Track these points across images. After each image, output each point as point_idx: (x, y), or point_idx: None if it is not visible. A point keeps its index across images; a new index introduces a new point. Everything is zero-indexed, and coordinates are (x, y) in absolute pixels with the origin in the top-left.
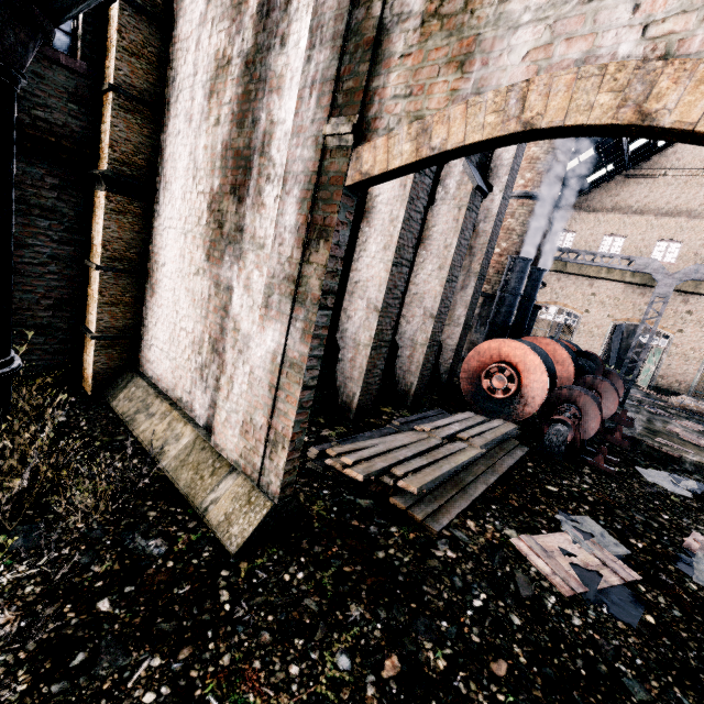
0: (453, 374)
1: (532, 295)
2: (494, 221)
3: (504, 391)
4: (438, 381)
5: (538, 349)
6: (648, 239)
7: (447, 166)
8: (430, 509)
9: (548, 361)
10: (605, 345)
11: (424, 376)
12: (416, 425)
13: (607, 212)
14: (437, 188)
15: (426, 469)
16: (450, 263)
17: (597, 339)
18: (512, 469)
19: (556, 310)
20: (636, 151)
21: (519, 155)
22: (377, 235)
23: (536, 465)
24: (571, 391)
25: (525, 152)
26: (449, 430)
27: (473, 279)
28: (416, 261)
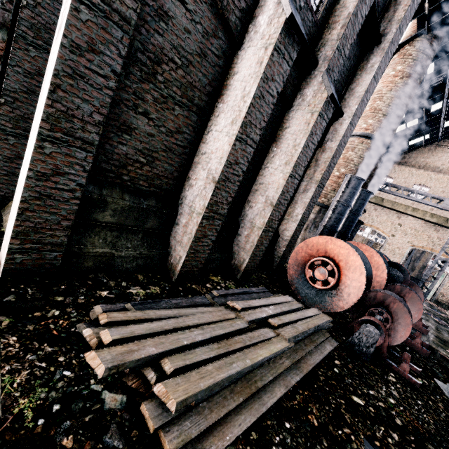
0: (284, 260)
1: (359, 211)
2: (339, 141)
3: (323, 282)
4: (270, 263)
5: (359, 252)
6: (447, 192)
7: (308, 77)
8: (195, 431)
9: (367, 264)
10: (402, 263)
11: (256, 256)
12: (234, 299)
13: (419, 168)
14: (296, 96)
15: (209, 365)
16: (295, 160)
17: (397, 257)
18: (318, 366)
19: (370, 231)
20: (448, 127)
21: (370, 91)
22: (228, 111)
23: (343, 365)
24: (386, 295)
25: (370, 104)
26: (261, 313)
27: (314, 186)
28: (267, 156)
